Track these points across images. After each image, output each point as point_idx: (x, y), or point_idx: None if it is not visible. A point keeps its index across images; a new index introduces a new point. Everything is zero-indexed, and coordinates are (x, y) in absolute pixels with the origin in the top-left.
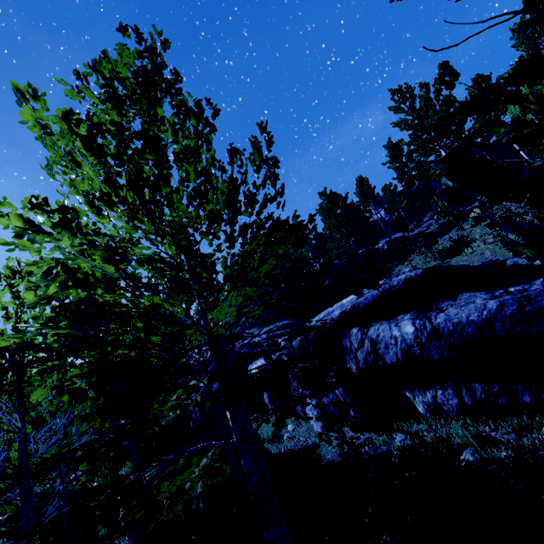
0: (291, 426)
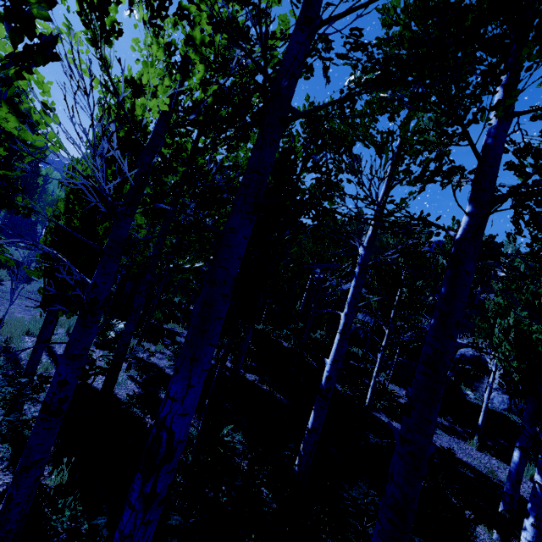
0: (471, 392)
